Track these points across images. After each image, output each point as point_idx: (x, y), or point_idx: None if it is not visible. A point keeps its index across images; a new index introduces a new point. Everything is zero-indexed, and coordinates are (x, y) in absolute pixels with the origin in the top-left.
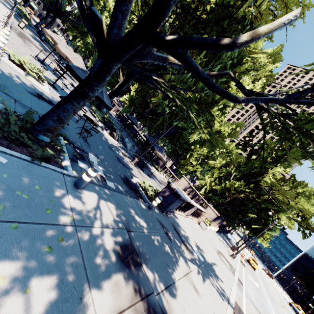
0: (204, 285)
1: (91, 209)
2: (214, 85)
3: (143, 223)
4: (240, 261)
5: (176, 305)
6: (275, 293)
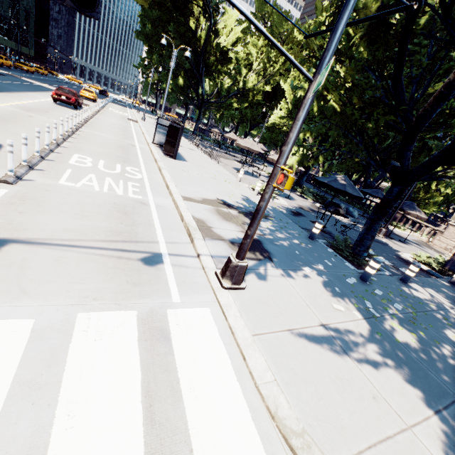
0: None
1: (428, 297)
2: None
3: None
4: None
5: None
6: None
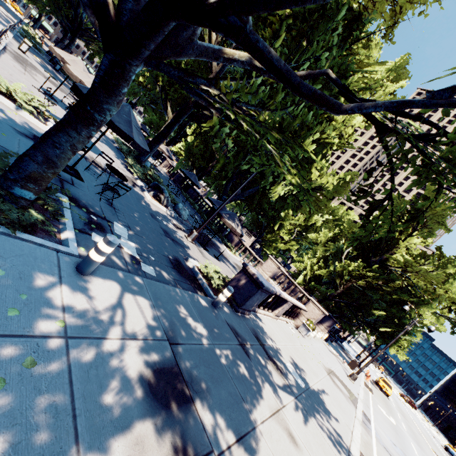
0: (307, 429)
1: (103, 308)
2: (300, 82)
3: (200, 330)
4: (364, 384)
5: None
6: (422, 432)
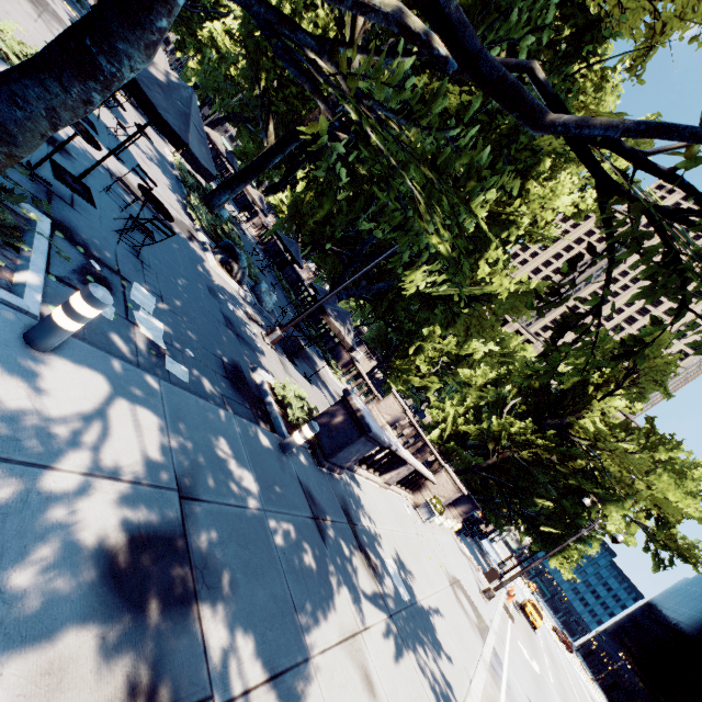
0: (399, 669)
1: (59, 413)
2: (481, 52)
3: (246, 484)
4: (503, 607)
5: None
6: (575, 689)
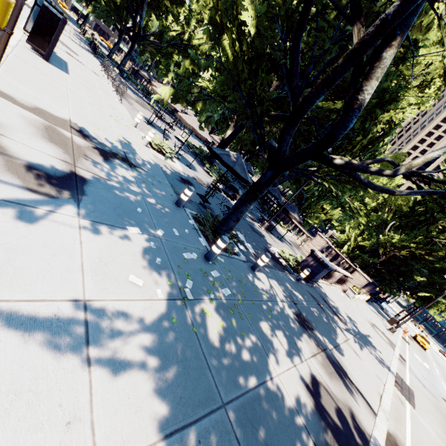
0: (363, 352)
1: (268, 287)
2: (375, 186)
3: (299, 296)
4: (401, 337)
5: (344, 360)
6: None
